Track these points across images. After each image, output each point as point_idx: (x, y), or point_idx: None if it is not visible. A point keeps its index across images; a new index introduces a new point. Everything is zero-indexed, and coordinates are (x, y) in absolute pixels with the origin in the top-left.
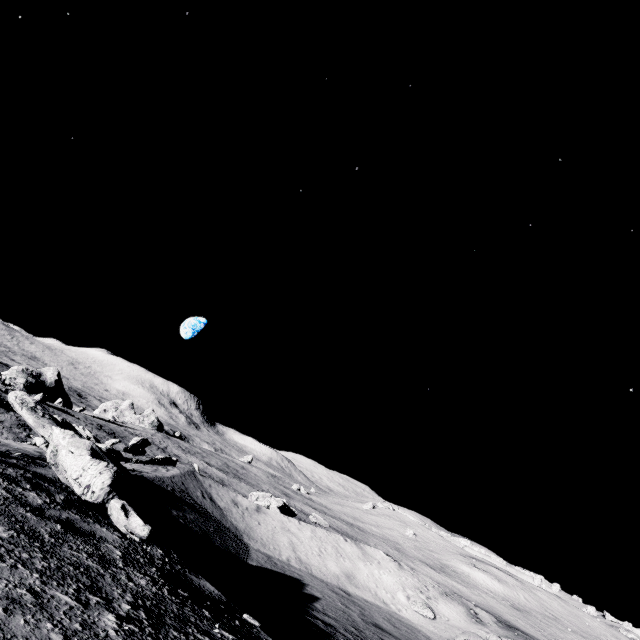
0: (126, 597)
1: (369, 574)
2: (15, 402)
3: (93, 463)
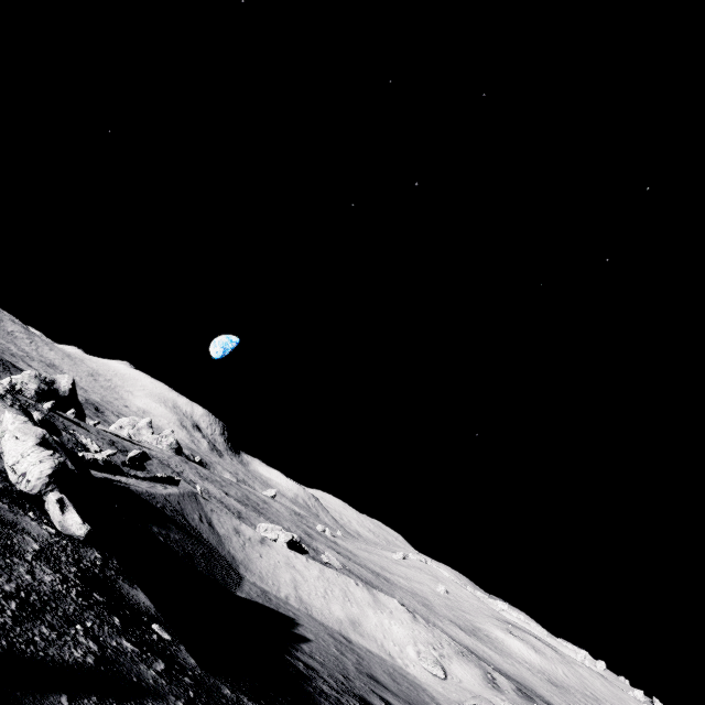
0: (5, 586)
1: (378, 623)
2: None
3: (35, 450)
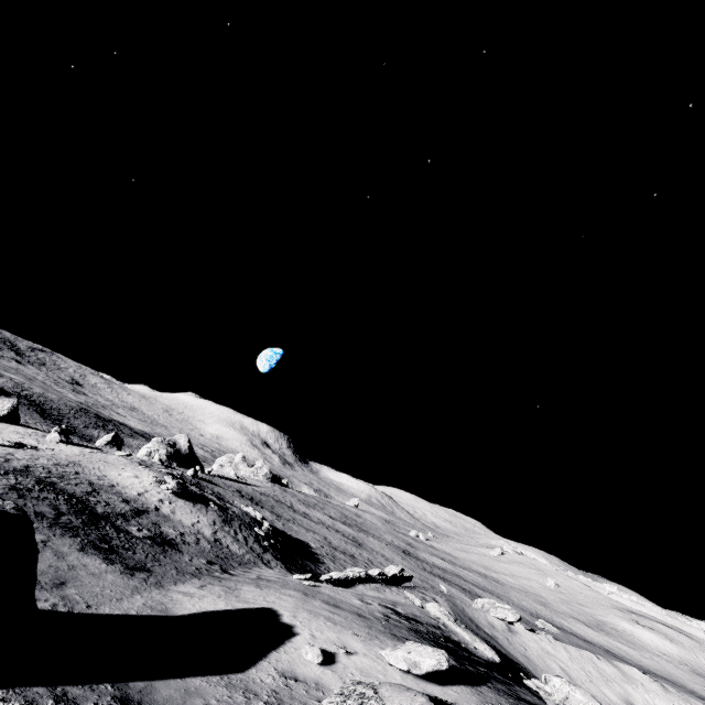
0: None
1: (643, 700)
2: (447, 620)
3: None
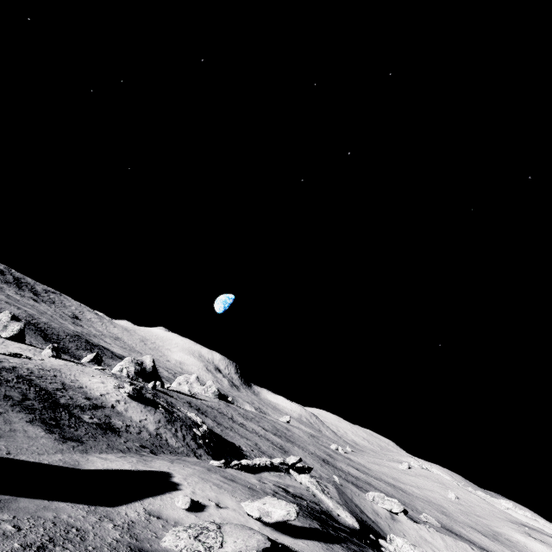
0: None
1: None
2: (314, 488)
3: None
